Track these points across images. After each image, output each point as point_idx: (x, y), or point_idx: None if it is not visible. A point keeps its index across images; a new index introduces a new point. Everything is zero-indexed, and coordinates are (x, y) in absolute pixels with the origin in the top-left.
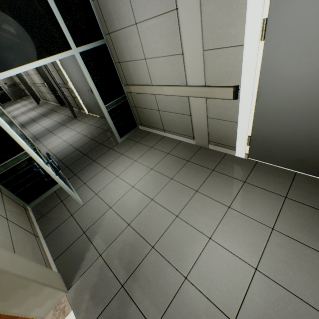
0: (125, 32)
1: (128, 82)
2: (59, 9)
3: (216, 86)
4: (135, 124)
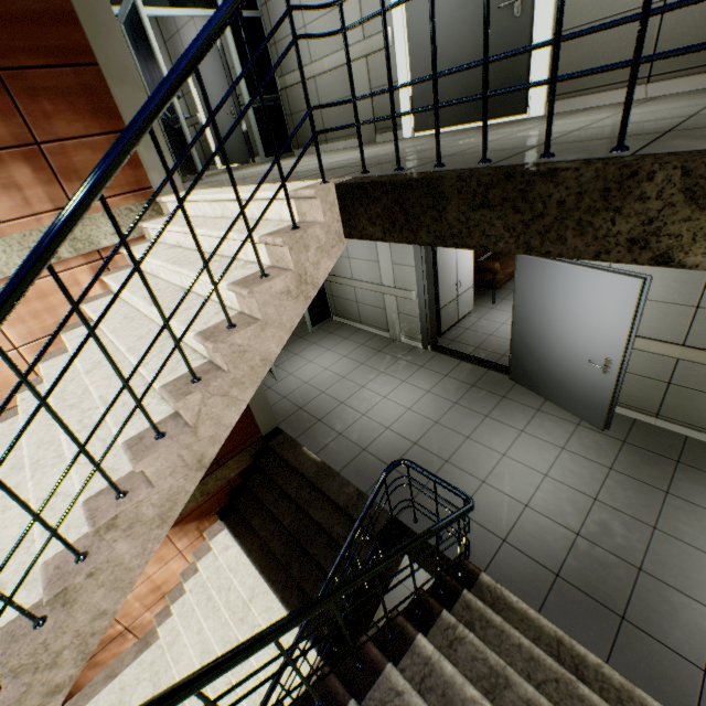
0: None
1: (284, 73)
2: None
3: (373, 36)
4: (289, 147)
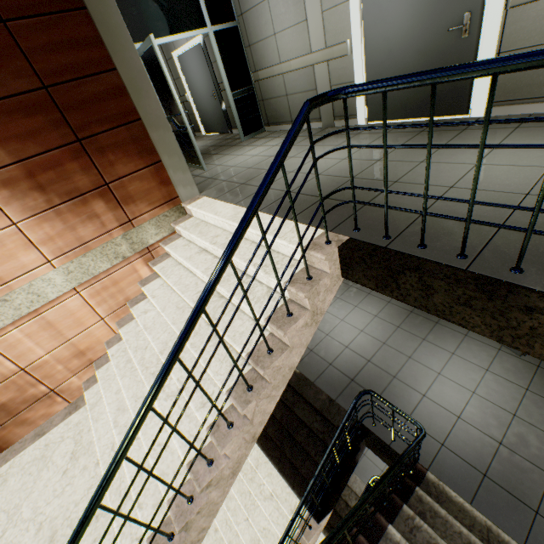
0: (257, 10)
1: (257, 69)
2: None
3: (333, 46)
4: (261, 125)
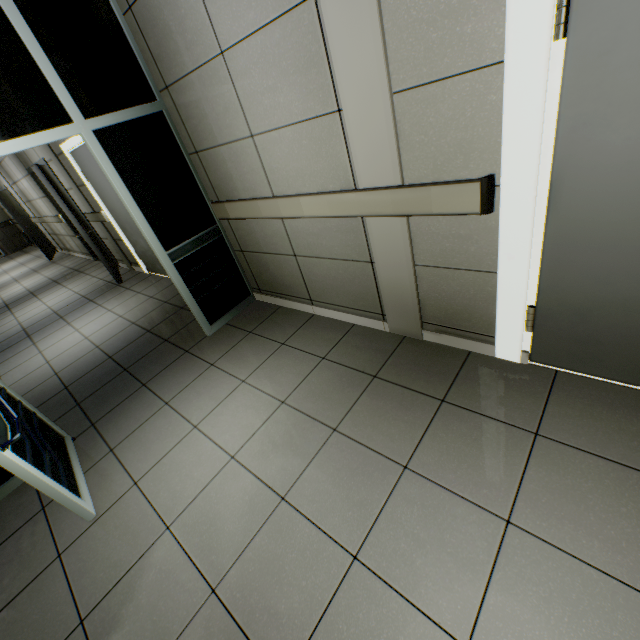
0: (200, 78)
1: (221, 197)
2: (34, 29)
3: (432, 184)
4: (245, 290)
